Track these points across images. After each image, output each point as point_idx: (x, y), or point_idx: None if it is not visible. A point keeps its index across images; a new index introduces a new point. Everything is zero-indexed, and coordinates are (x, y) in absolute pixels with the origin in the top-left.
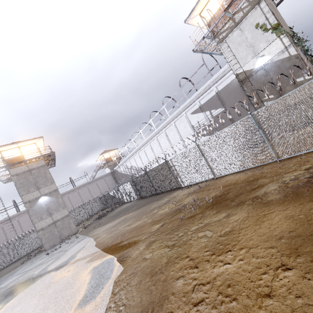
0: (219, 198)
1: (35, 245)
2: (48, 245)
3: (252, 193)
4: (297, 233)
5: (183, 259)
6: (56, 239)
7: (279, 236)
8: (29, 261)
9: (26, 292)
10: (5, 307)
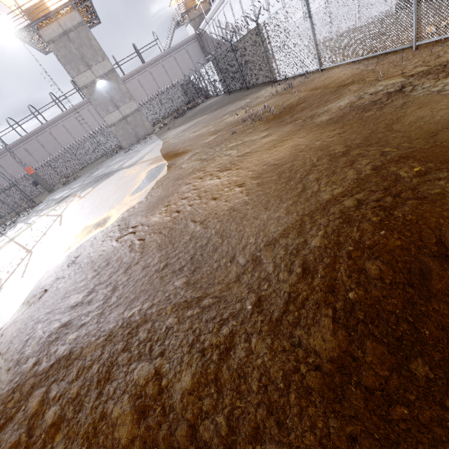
0: (288, 109)
1: (117, 142)
2: (125, 143)
3: (317, 109)
4: (279, 162)
5: (200, 172)
6: (132, 138)
7: (266, 163)
8: (112, 157)
9: (107, 181)
10: (95, 189)
